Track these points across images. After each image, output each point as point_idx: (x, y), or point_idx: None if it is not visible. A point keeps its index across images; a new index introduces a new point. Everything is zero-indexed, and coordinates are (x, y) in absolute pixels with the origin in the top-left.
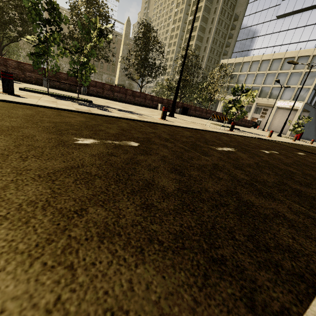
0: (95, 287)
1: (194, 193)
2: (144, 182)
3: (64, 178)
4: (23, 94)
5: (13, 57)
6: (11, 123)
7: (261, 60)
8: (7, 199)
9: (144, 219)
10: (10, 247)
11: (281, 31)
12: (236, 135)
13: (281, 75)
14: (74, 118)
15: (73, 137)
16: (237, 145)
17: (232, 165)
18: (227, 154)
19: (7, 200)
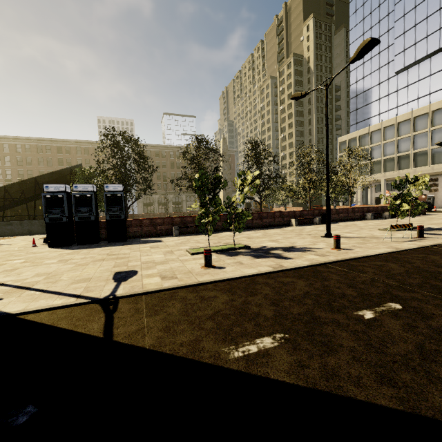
0: None
1: None
2: None
3: (436, 358)
4: None
5: None
6: (295, 308)
7: (397, 123)
8: None
9: None
10: None
11: (409, 85)
12: (438, 245)
13: (436, 132)
14: (296, 283)
15: (351, 311)
16: None
17: None
18: None
19: None
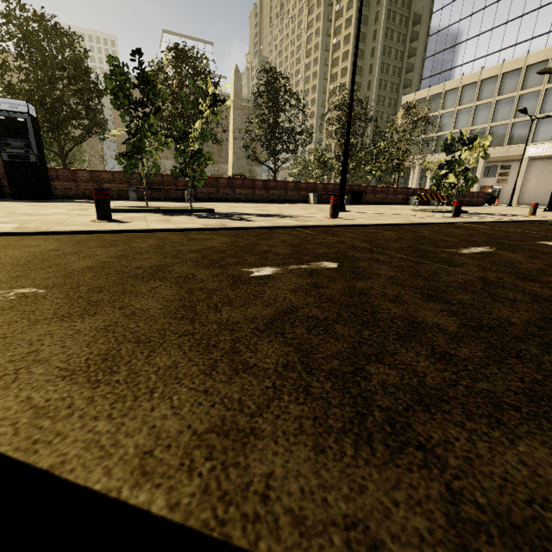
0: (481, 472)
1: (493, 329)
2: (402, 321)
3: (292, 329)
4: (120, 217)
5: (71, 165)
6: (148, 261)
7: (480, 80)
8: (253, 365)
9: (457, 375)
10: (322, 426)
11: (509, 21)
12: (471, 223)
13: (525, 98)
14: (213, 239)
15: (240, 268)
16: (488, 240)
17: (512, 275)
18: (486, 258)
19: (254, 366)
